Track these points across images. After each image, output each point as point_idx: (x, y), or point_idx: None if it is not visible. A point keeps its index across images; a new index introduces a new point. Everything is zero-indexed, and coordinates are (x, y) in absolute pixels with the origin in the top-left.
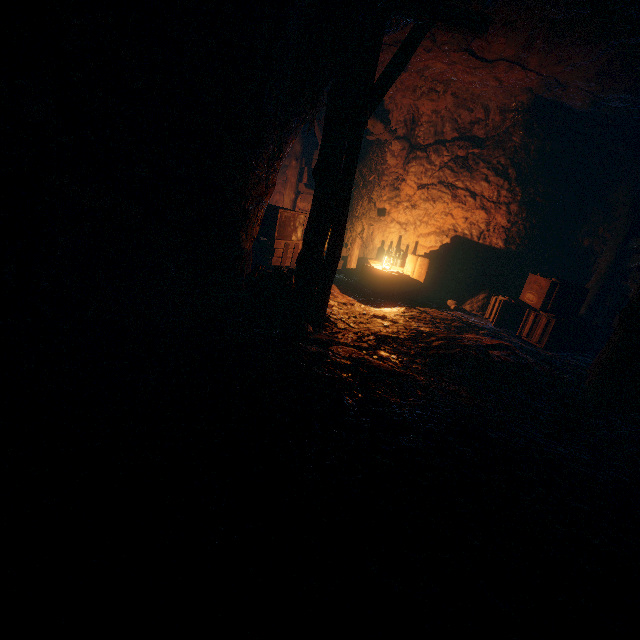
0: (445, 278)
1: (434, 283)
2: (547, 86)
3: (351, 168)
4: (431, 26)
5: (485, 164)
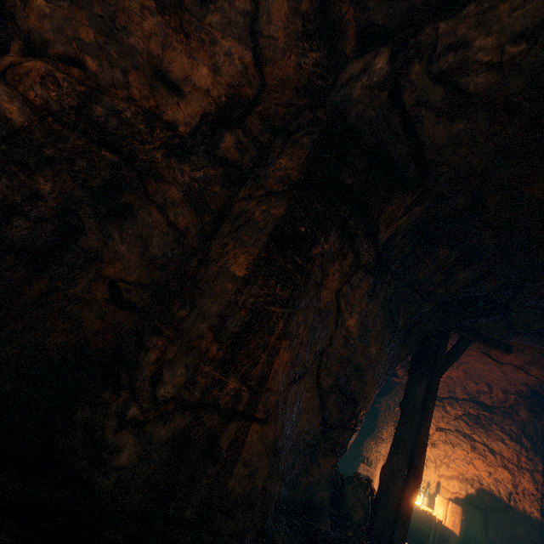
0: (479, 537)
1: (466, 540)
2: (541, 386)
3: (430, 409)
4: (475, 341)
5: (498, 427)
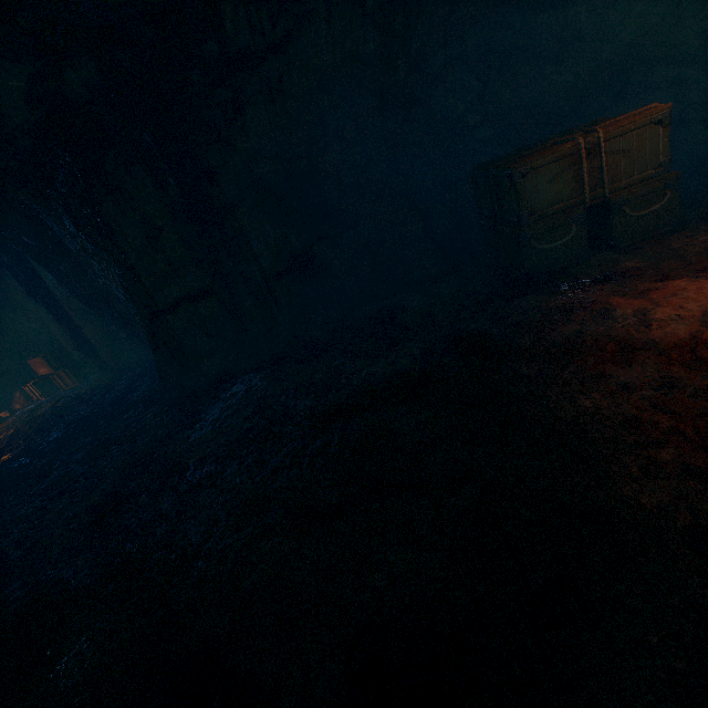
0: None
1: None
2: None
3: None
4: None
5: None
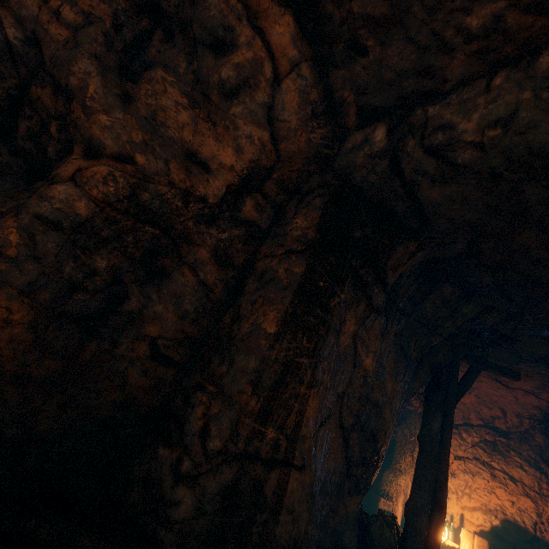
0: None
1: None
2: None
3: (447, 440)
4: (484, 369)
5: (515, 453)
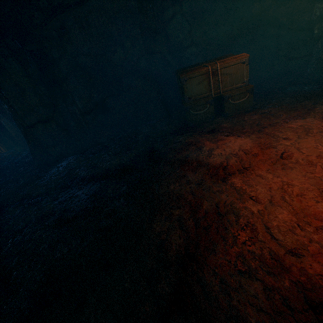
0: None
1: None
2: None
3: None
4: None
5: None
